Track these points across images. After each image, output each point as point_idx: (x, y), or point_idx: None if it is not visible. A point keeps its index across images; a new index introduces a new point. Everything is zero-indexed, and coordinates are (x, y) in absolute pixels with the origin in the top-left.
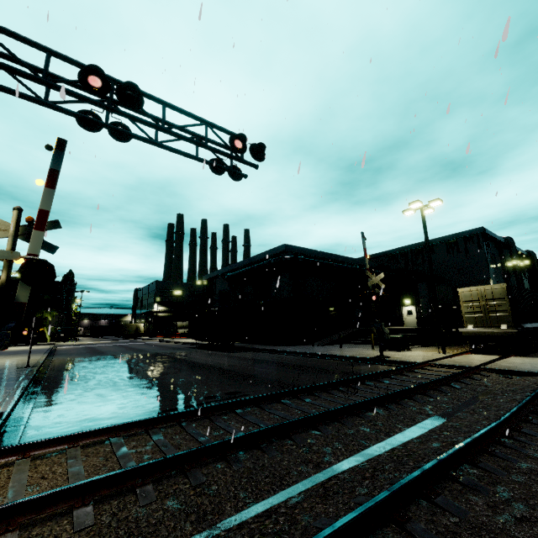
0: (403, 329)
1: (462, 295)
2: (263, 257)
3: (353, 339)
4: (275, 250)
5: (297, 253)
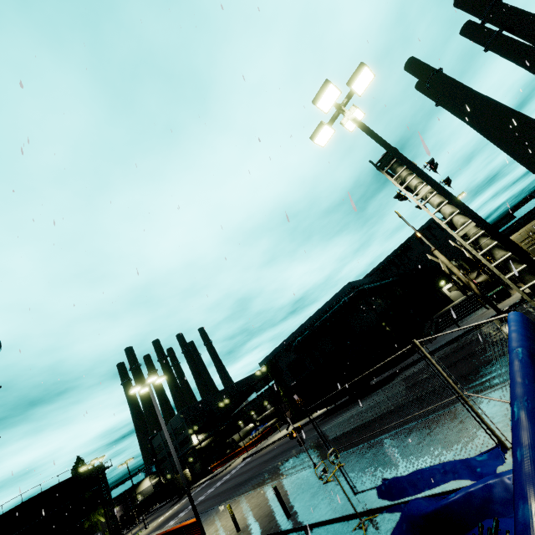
0: (471, 296)
1: (516, 239)
2: (331, 305)
3: (442, 325)
4: (341, 292)
5: (357, 286)
